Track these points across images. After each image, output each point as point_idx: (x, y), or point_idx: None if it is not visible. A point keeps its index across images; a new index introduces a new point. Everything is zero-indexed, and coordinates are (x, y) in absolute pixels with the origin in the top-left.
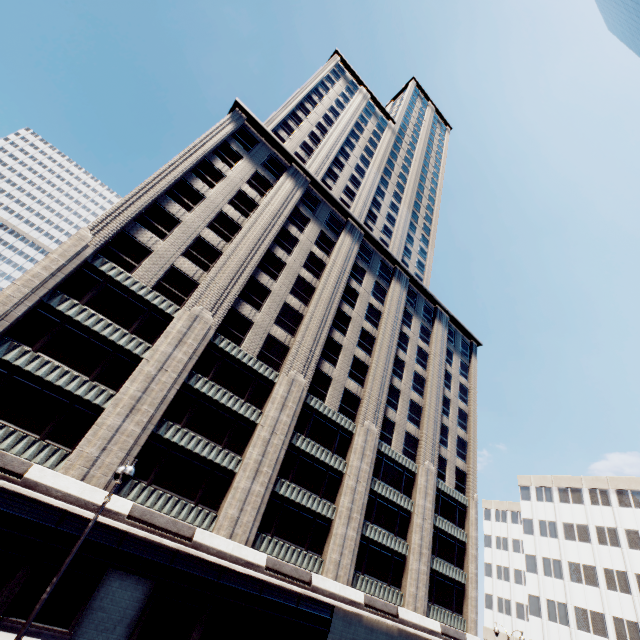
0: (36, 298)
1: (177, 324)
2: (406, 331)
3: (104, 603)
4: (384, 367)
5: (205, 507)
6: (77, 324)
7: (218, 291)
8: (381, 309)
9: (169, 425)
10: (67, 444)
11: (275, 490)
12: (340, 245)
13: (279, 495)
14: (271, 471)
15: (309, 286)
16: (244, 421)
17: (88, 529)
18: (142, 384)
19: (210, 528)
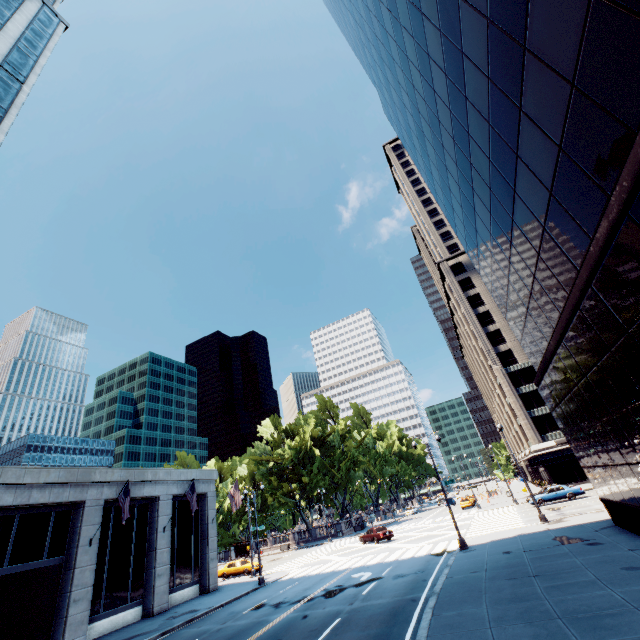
0: (517, 396)
1: None
2: None
3: None
4: None
5: None
6: (532, 391)
7: None
8: None
9: None
10: None
11: None
12: None
13: None
14: None
15: None
16: None
17: None
18: None
19: None
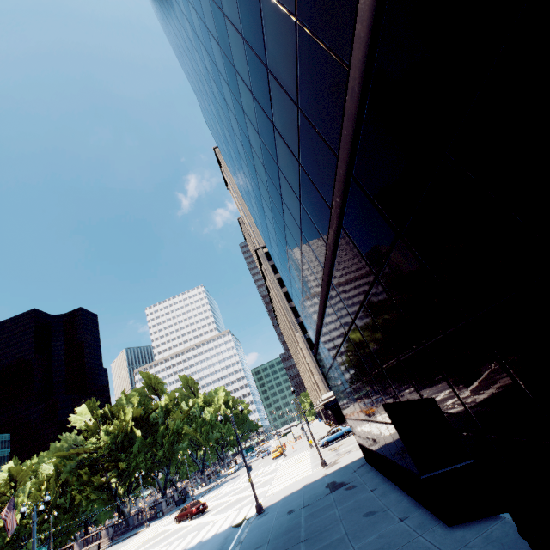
0: (312, 356)
1: None
2: None
3: None
4: None
5: None
6: None
7: None
8: None
9: None
10: None
11: None
12: None
13: None
14: None
15: None
16: None
17: None
18: None
19: None
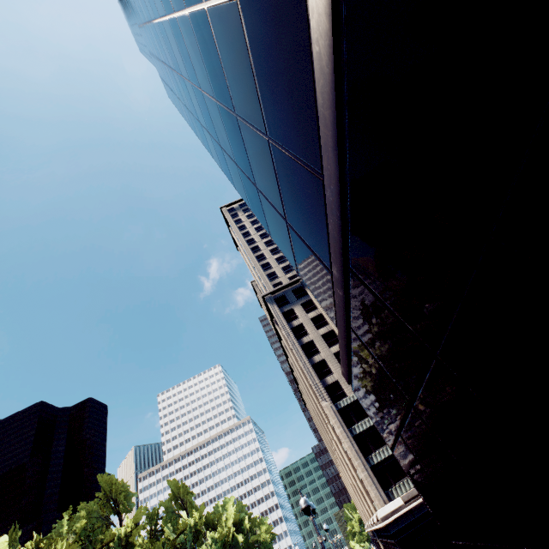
0: (351, 438)
1: None
2: None
3: None
4: None
5: None
6: (366, 430)
7: None
8: None
9: None
10: None
11: None
12: None
13: None
14: None
15: None
16: None
17: None
18: None
19: None
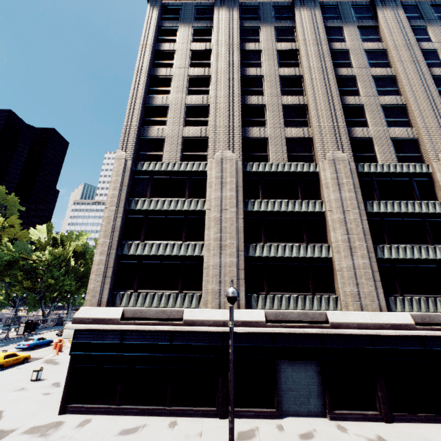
0: (121, 210)
1: (211, 174)
2: (427, 46)
3: (289, 385)
4: (425, 94)
5: (322, 294)
6: (153, 212)
7: (224, 132)
8: (382, 47)
9: (253, 246)
10: (196, 289)
11: (378, 257)
12: (300, 23)
13: (385, 260)
14: (364, 243)
15: (295, 79)
16: (311, 216)
17: (231, 356)
18: (216, 227)
19: (337, 308)
